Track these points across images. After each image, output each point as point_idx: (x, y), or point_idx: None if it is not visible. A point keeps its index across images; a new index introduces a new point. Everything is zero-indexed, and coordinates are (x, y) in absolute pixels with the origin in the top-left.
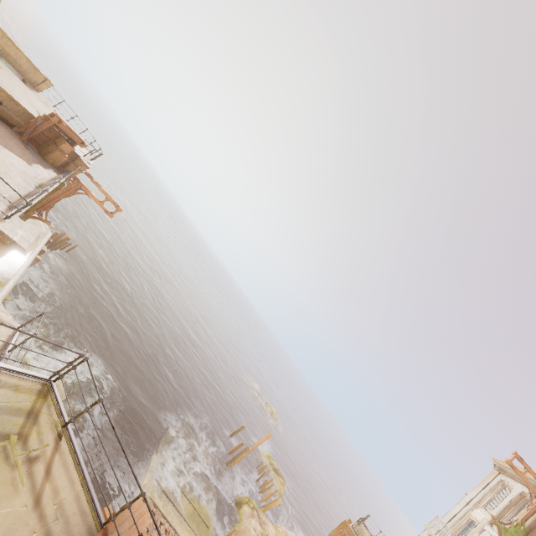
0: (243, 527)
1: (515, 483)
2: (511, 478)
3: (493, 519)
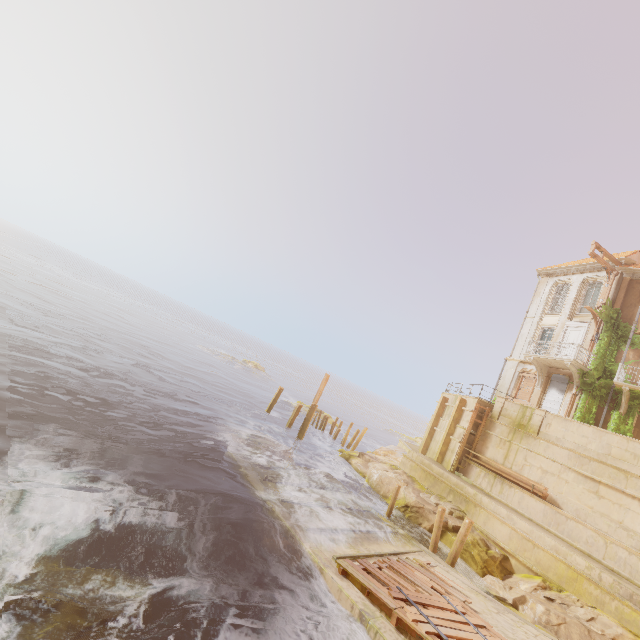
0: (375, 478)
1: (571, 277)
2: (564, 276)
3: (590, 310)
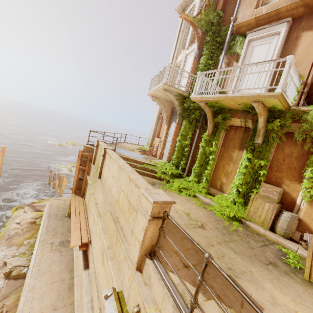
0: (4, 232)
1: (195, 0)
2: (192, 3)
3: (186, 20)
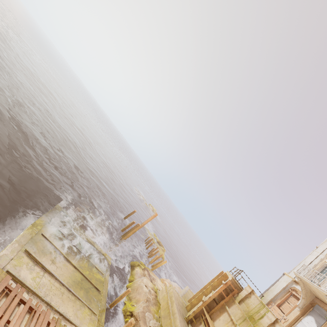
0: (136, 285)
1: None
2: None
3: None
